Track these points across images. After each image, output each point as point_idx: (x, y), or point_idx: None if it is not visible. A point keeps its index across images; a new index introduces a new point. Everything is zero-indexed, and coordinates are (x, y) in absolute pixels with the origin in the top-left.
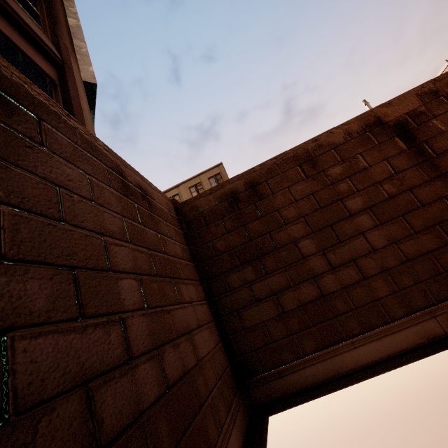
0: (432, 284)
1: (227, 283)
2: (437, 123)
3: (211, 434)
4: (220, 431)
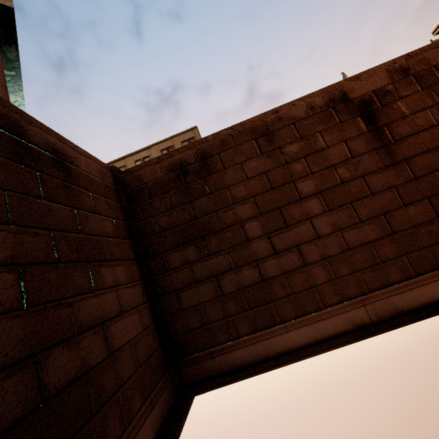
0: (368, 274)
1: (168, 262)
2: (402, 106)
3: (110, 434)
4: (126, 425)
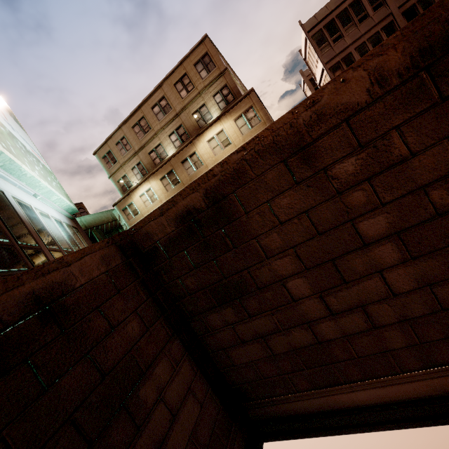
0: None
1: (208, 323)
2: None
3: None
4: None
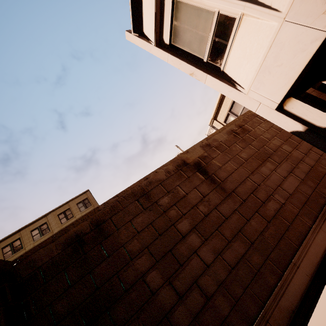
0: (254, 286)
1: None
2: (216, 162)
3: None
4: None
